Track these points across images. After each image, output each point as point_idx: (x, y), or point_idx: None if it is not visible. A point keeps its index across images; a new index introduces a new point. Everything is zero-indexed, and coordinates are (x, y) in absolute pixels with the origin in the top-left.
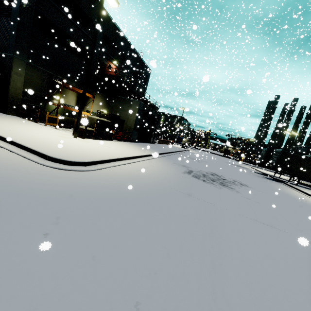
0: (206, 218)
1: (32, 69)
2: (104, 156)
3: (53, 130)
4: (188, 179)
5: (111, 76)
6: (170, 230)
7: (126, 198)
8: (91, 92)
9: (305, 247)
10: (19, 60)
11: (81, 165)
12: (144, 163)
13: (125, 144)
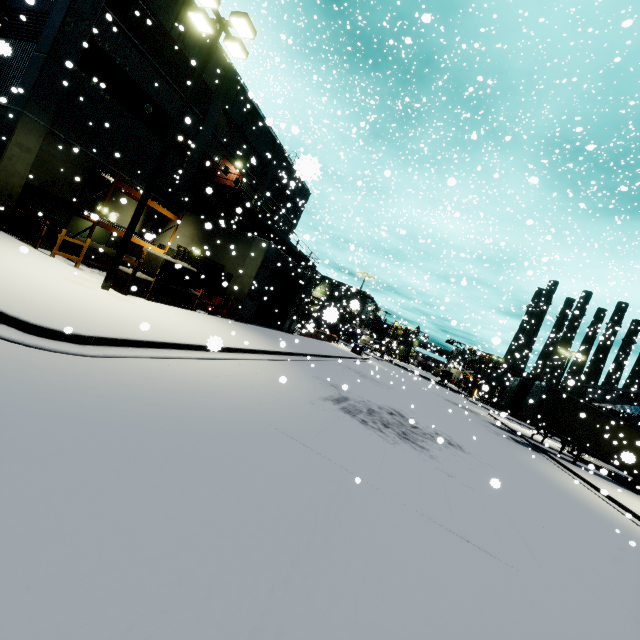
0: (317, 504)
1: (57, 144)
2: (144, 333)
3: (62, 268)
4: (327, 413)
5: (224, 186)
6: (194, 521)
7: (130, 427)
8: (176, 210)
9: (543, 610)
10: (34, 121)
11: (68, 341)
12: (241, 364)
13: (220, 322)
